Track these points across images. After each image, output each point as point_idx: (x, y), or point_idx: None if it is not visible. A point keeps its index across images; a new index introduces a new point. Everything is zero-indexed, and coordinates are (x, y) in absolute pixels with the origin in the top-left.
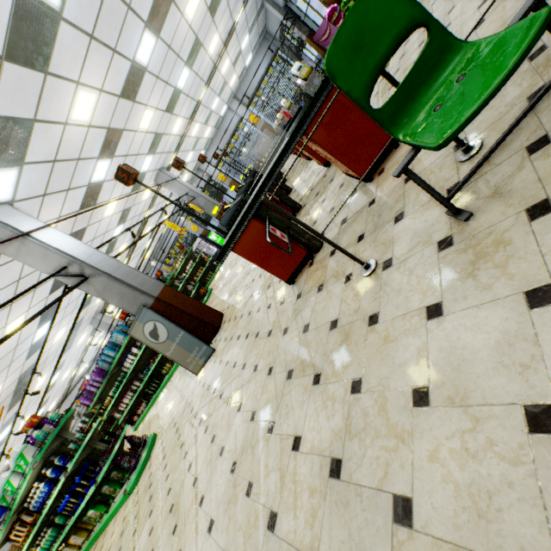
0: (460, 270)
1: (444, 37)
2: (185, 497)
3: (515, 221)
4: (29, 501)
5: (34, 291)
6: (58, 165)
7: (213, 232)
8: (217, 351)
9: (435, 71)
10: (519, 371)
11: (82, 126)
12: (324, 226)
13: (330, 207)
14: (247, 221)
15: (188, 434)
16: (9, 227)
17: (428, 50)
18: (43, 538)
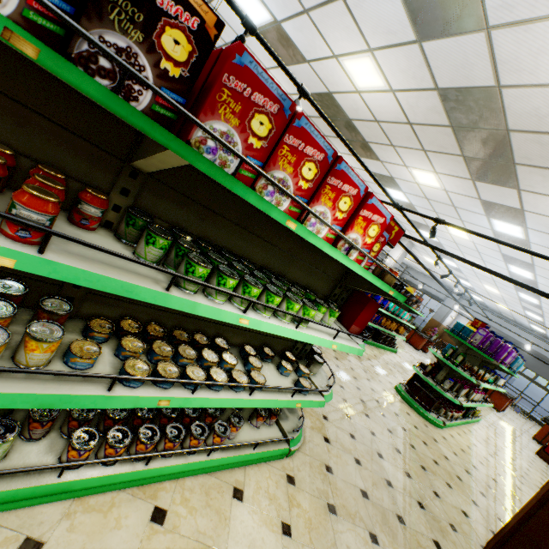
0: None
1: None
2: None
3: None
4: None
5: None
6: None
7: None
8: None
9: None
10: None
11: None
12: None
13: None
14: None
15: None
16: None
17: None
18: None
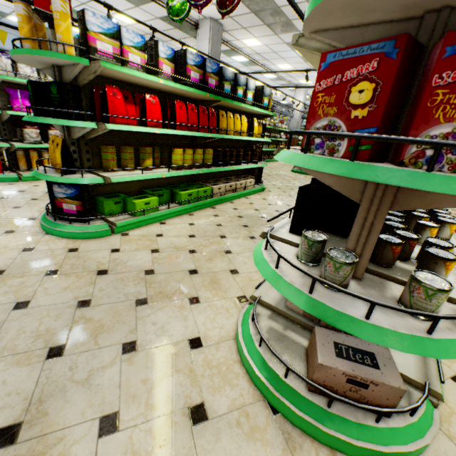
0: None
1: None
2: None
3: None
4: None
5: None
6: None
7: None
8: None
9: None
10: None
11: None
12: None
13: None
14: None
15: None
16: None
17: None
18: None
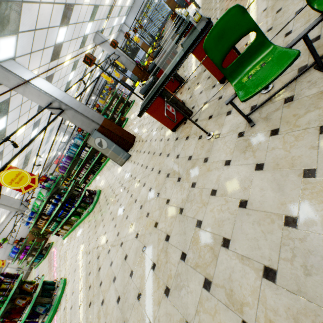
0: (241, 149)
1: (263, 38)
2: (119, 215)
3: (266, 134)
4: (45, 211)
5: (29, 111)
6: (37, 32)
7: (128, 79)
8: (132, 156)
9: (255, 53)
10: (243, 189)
11: (49, 4)
12: (195, 102)
13: (200, 90)
14: (155, 98)
15: (118, 192)
16: (17, 76)
17: (254, 43)
18: (52, 225)
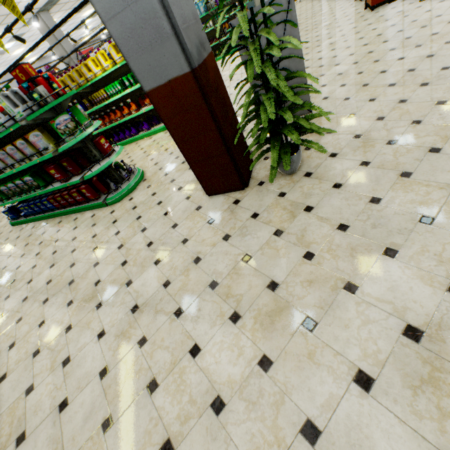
0: None
1: None
2: None
3: None
4: None
5: None
6: None
7: None
8: None
9: None
10: None
11: None
12: None
13: None
14: None
15: None
16: None
17: None
18: None
